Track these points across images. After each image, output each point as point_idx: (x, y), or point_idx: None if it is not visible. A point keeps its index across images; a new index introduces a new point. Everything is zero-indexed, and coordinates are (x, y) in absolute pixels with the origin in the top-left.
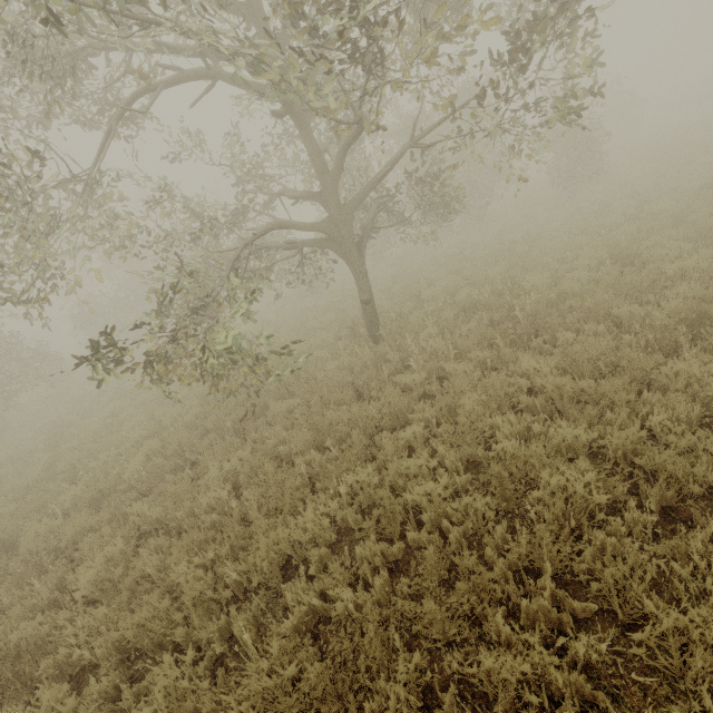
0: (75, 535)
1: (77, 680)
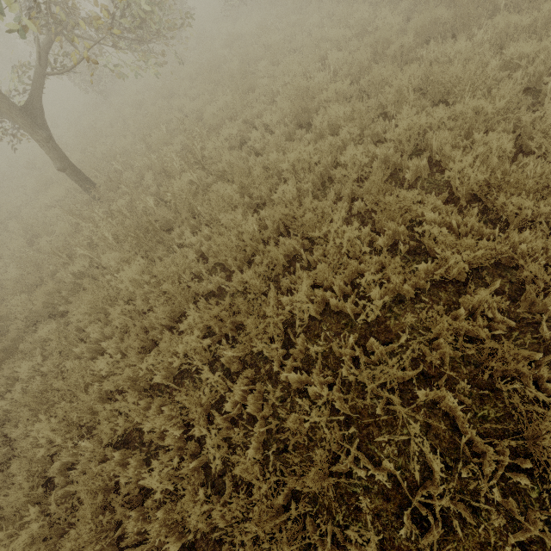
0: None
1: None
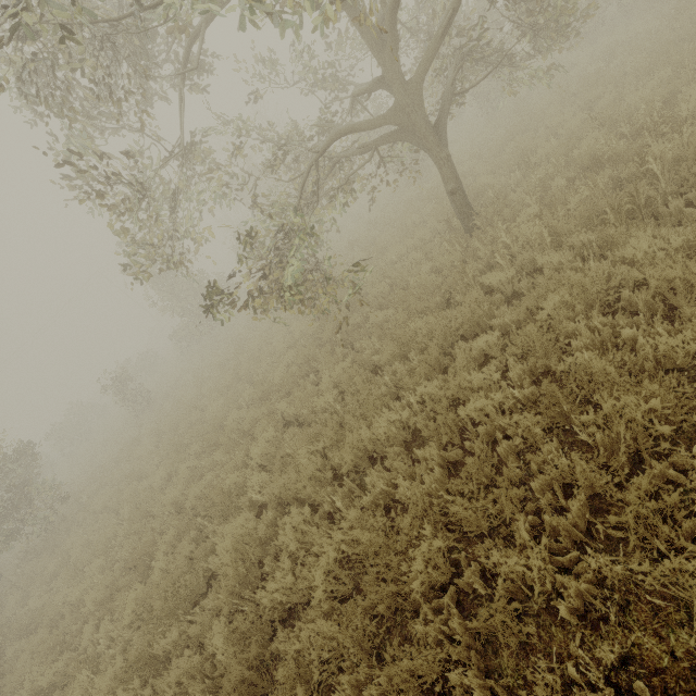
0: (251, 422)
1: (261, 509)
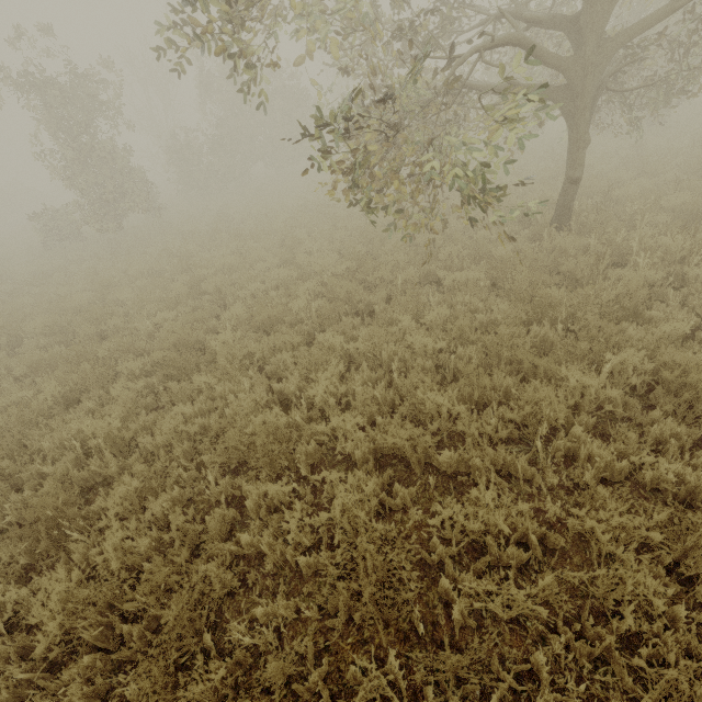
0: (267, 349)
1: (320, 470)
